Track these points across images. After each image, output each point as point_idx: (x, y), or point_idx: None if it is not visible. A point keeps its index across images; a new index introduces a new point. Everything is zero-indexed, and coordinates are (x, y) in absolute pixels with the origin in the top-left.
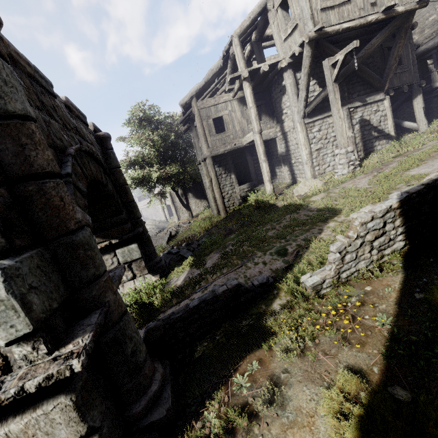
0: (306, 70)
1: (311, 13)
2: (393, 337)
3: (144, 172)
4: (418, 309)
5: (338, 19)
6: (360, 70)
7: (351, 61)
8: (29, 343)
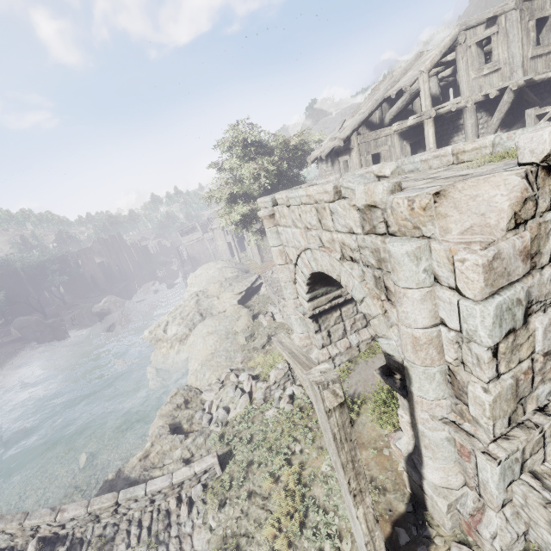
0: (502, 115)
1: (522, 61)
2: None
3: (250, 207)
4: None
5: (544, 67)
6: (544, 113)
7: (540, 105)
8: None
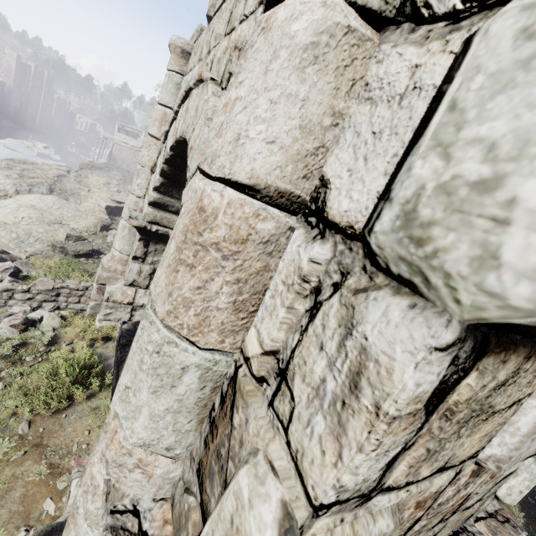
0: None
1: None
2: (530, 533)
3: None
4: (535, 513)
5: None
6: None
7: None
8: (494, 498)
